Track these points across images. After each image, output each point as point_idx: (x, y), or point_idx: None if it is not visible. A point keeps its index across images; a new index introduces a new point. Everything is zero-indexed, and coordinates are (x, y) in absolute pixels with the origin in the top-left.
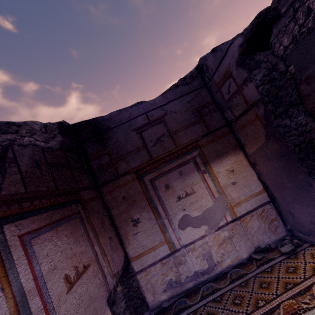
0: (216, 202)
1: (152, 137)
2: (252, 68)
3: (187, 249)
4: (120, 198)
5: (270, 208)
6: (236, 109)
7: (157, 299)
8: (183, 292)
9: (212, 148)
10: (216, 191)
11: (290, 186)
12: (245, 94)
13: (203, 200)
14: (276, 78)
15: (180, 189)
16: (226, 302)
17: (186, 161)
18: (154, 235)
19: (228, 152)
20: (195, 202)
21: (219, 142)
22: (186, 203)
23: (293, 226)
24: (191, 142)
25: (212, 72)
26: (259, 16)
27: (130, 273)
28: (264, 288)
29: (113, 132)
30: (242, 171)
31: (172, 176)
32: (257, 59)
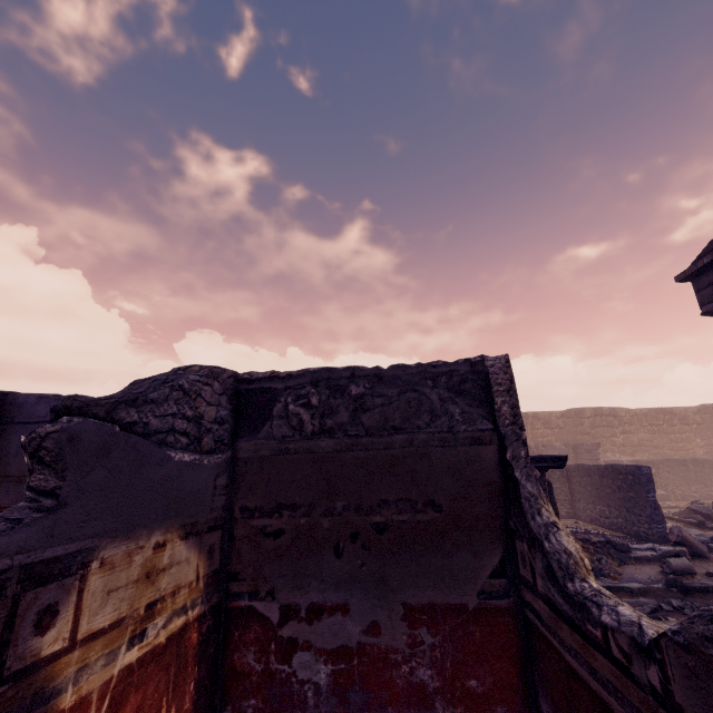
0: None
1: None
2: None
3: None
4: None
5: None
6: None
7: None
8: None
9: None
10: None
11: None
12: None
13: None
14: None
15: None
16: None
17: None
18: None
19: None
20: None
21: None
22: None
23: None
24: None
25: None
26: (52, 412)
27: None
28: None
29: (13, 430)
30: None
31: None
32: None
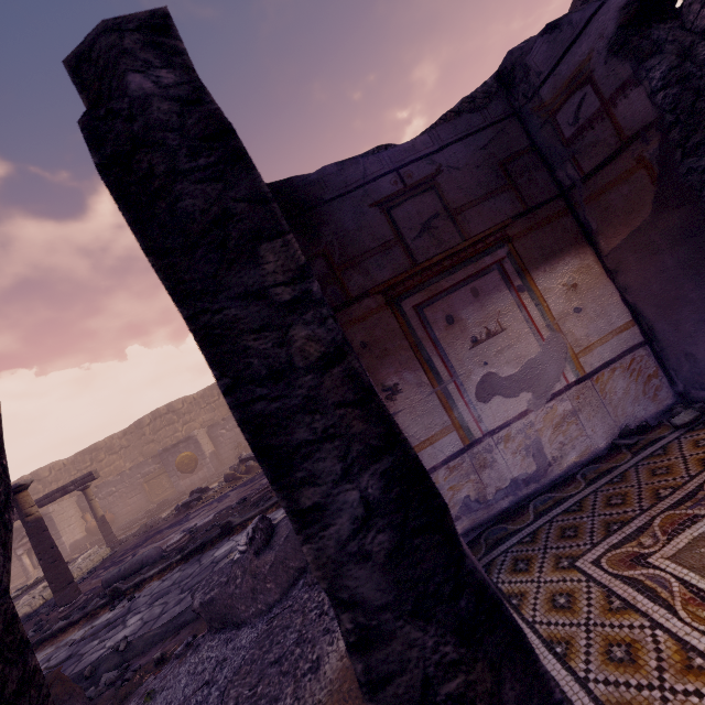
0: (546, 346)
1: (413, 219)
2: (645, 56)
3: (496, 438)
4: (356, 346)
5: (646, 355)
6: (589, 155)
7: None
8: (492, 518)
9: (534, 242)
10: (545, 326)
11: (696, 297)
12: (620, 116)
13: (521, 343)
14: (694, 72)
15: (476, 325)
16: (593, 507)
17: (485, 269)
18: (430, 415)
19: (565, 249)
20: (505, 348)
21: (547, 230)
22: (488, 350)
23: (691, 381)
24: (492, 231)
25: (538, 79)
26: None
27: None
28: (661, 475)
29: (331, 209)
30: (593, 285)
31: (458, 299)
32: (655, 37)
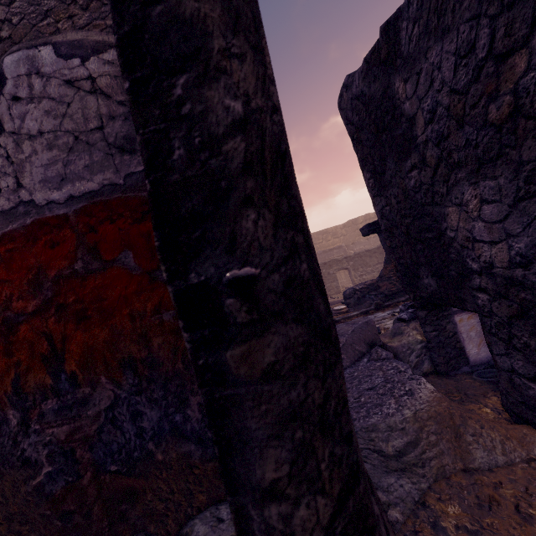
0: None
1: None
2: None
3: None
4: None
5: None
6: None
7: (483, 354)
8: None
9: None
10: None
11: None
12: None
13: None
14: None
15: None
16: None
17: None
18: None
19: None
20: None
21: None
22: None
23: None
24: None
25: None
26: None
27: (443, 311)
28: None
29: None
30: None
31: None
32: None
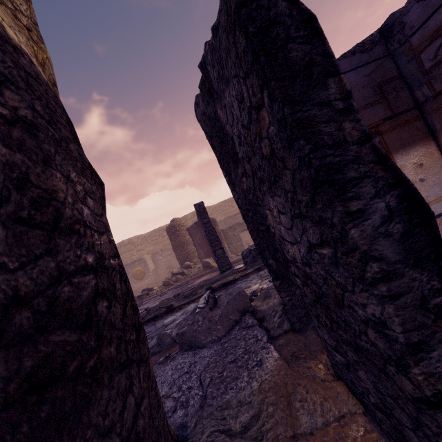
0: None
1: None
2: None
3: None
4: None
5: None
6: (441, 80)
7: None
8: None
9: (396, 135)
10: None
11: None
12: None
13: None
14: None
15: None
16: None
17: None
18: None
19: (416, 141)
20: None
21: (406, 128)
22: None
23: None
24: (369, 127)
25: (410, 31)
26: None
27: None
28: None
29: None
30: (433, 165)
31: None
32: None
